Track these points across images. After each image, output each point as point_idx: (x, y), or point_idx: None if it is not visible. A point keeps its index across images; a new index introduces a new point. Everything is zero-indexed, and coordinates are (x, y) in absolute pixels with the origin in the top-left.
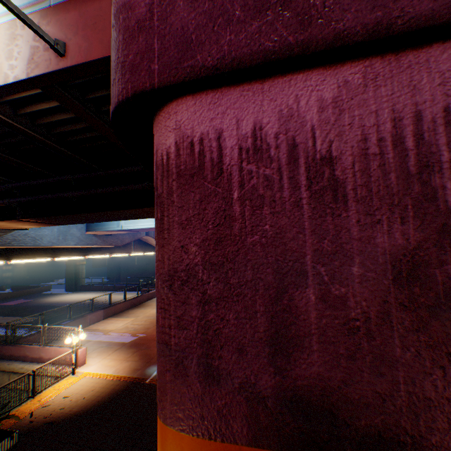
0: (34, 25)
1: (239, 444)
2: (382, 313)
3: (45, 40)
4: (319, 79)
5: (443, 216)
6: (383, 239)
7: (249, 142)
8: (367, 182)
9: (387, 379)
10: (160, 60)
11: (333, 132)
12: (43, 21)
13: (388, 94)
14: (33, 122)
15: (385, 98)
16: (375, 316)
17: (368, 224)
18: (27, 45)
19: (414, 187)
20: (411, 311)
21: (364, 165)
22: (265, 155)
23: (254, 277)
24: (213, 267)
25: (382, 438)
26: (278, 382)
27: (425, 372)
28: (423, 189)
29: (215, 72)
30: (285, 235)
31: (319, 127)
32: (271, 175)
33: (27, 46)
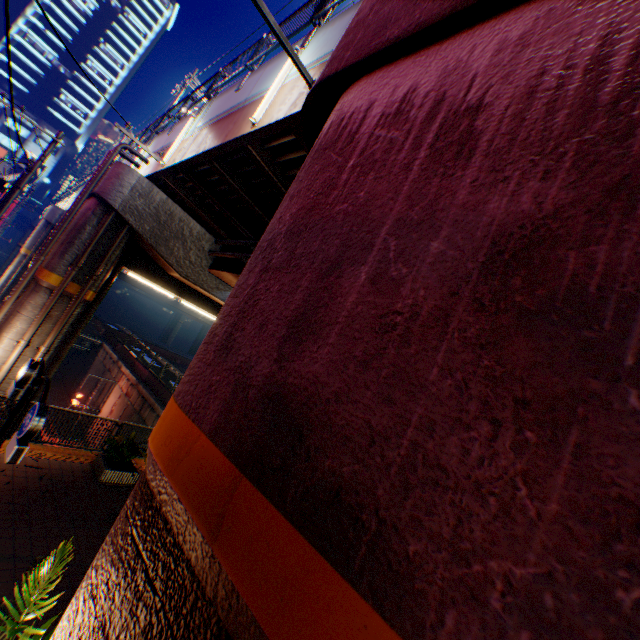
0: (300, 65)
1: (202, 430)
2: (440, 310)
3: (305, 80)
4: (514, 19)
5: (633, 164)
6: (500, 204)
7: (394, 108)
8: (515, 129)
9: (394, 412)
10: (354, 48)
11: (500, 75)
12: (318, 72)
13: (614, 4)
14: (283, 174)
15: (606, 11)
16: (427, 314)
17: (487, 184)
18: (298, 93)
19: (594, 124)
20: (489, 314)
21: (523, 108)
22: (403, 118)
23: (318, 249)
24: (291, 237)
25: (339, 502)
26: (272, 373)
27: (462, 422)
28: (612, 125)
29: (395, 42)
30: (375, 202)
31: (484, 73)
32: (397, 138)
33: (297, 94)
